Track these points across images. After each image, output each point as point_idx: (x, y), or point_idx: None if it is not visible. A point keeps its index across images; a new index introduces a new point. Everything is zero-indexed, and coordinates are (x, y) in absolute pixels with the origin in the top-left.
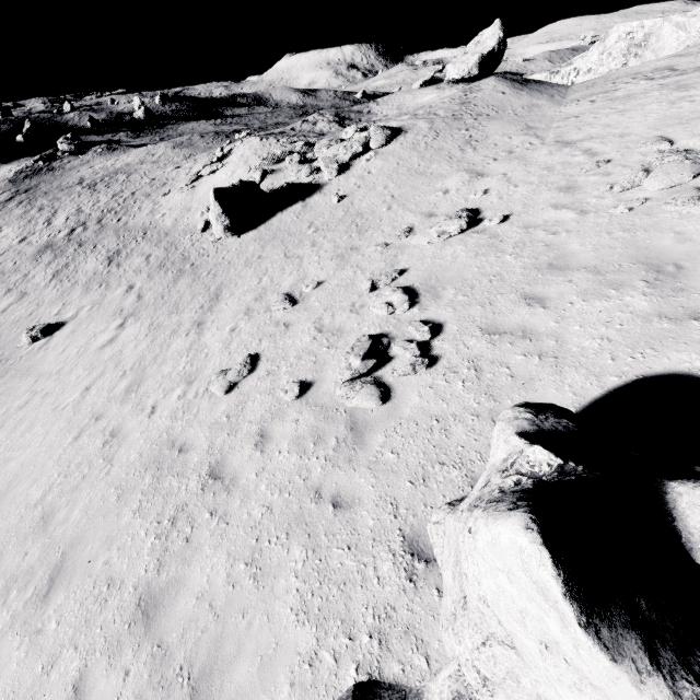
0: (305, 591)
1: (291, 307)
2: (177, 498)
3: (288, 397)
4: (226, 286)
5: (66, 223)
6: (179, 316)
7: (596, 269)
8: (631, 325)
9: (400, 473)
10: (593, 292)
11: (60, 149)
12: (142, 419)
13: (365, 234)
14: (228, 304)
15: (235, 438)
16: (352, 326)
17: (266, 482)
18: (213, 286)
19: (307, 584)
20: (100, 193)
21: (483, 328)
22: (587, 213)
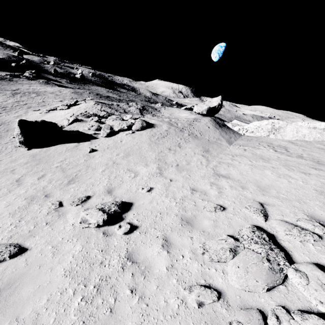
0: None
1: None
2: None
3: None
4: None
5: None
6: None
7: None
8: None
9: None
10: None
11: (25, 74)
12: None
13: (69, 186)
14: None
15: None
16: None
17: None
18: None
19: None
20: (13, 97)
21: None
22: (173, 275)
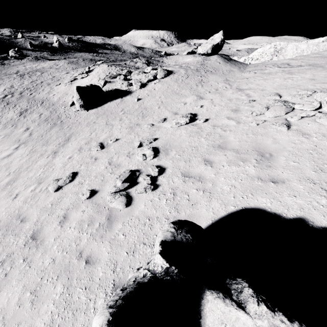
0: (55, 313)
1: (100, 150)
2: (10, 248)
3: (83, 198)
4: (74, 134)
5: (3, 92)
6: (47, 147)
7: (237, 151)
8: (245, 181)
9: (123, 247)
10: (233, 162)
11: (10, 55)
12: (9, 200)
13: (145, 118)
14: (72, 144)
15: (51, 217)
16: (125, 163)
17: (57, 244)
18: (68, 133)
19: (58, 309)
20: (25, 79)
21: (183, 173)
22: (240, 123)
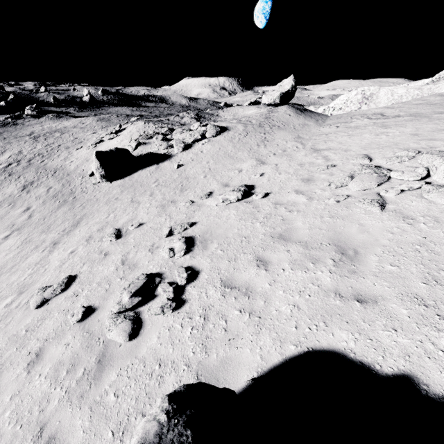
0: None
1: (115, 240)
2: None
3: (72, 320)
4: (87, 216)
5: (7, 159)
6: (46, 235)
7: (306, 244)
8: (316, 297)
9: (110, 419)
10: (299, 263)
11: (26, 113)
12: None
13: (184, 192)
14: (80, 231)
15: (19, 353)
16: (144, 263)
17: (12, 408)
18: (79, 215)
19: None
20: (39, 142)
21: (223, 280)
22: (313, 200)
